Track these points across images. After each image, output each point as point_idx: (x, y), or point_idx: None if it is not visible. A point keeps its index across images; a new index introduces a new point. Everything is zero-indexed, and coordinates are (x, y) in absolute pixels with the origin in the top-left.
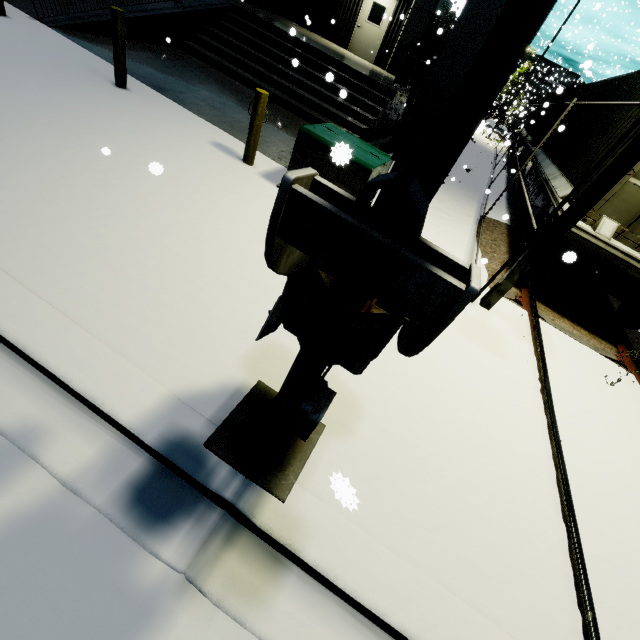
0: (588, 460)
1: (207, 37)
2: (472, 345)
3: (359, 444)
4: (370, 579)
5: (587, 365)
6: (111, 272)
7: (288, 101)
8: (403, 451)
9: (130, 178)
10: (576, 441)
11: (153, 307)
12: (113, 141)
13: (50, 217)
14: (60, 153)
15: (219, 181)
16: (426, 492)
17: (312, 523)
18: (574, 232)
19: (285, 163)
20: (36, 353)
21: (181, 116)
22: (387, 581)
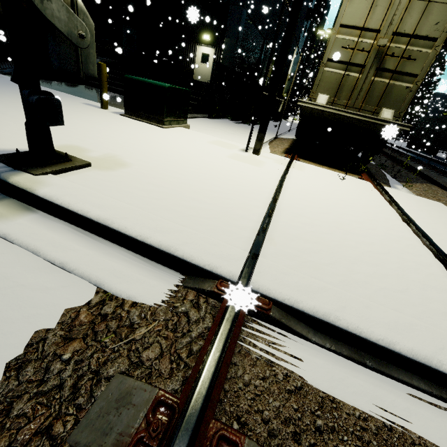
0: (307, 197)
1: None
2: (235, 161)
3: (116, 173)
4: (84, 201)
5: (329, 175)
6: None
7: None
8: (150, 179)
9: (13, 104)
10: (301, 191)
11: None
12: (11, 96)
13: None
14: None
15: (78, 110)
16: (158, 190)
17: (53, 183)
18: (303, 105)
19: None
20: None
21: (67, 96)
22: (97, 202)
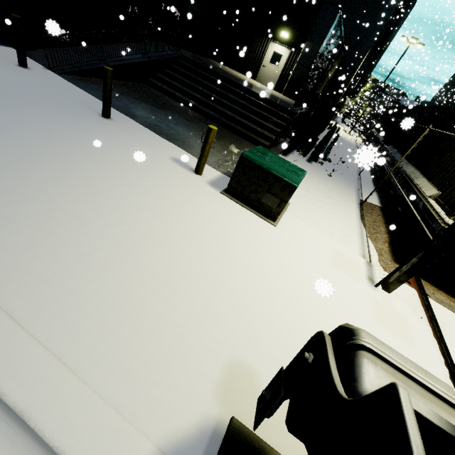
0: None
1: (163, 75)
2: (388, 335)
3: None
4: None
5: None
6: (100, 300)
7: (220, 119)
8: None
9: (114, 198)
10: None
11: (136, 336)
12: (101, 165)
13: (51, 247)
14: (61, 181)
15: (179, 193)
16: None
17: None
18: None
19: (223, 170)
20: (32, 419)
21: (148, 138)
22: None
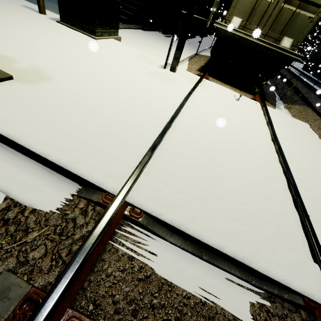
0: (202, 116)
1: None
2: (152, 78)
3: (36, 87)
4: None
5: (229, 95)
6: None
7: None
8: (68, 94)
9: None
10: (199, 110)
11: None
12: None
13: None
14: None
15: (15, 13)
16: (73, 106)
17: None
18: (219, 27)
19: None
20: None
21: None
22: (8, 119)
